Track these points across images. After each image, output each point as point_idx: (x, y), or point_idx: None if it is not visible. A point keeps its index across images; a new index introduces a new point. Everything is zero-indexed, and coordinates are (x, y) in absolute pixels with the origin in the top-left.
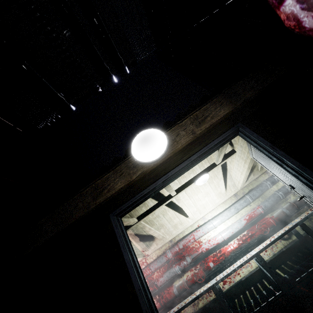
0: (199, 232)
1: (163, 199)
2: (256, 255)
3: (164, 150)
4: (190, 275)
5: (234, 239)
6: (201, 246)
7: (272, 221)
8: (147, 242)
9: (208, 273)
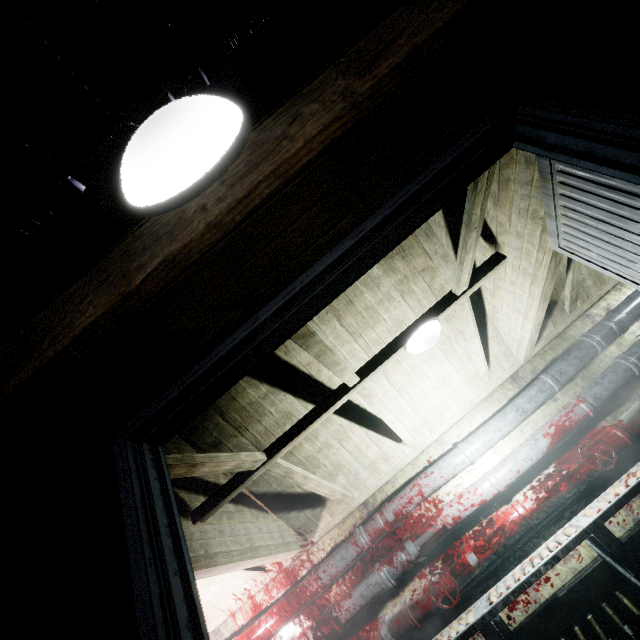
0: (433, 476)
1: (327, 398)
2: (593, 527)
3: (227, 146)
4: (420, 590)
5: (525, 489)
6: (440, 512)
7: (619, 435)
8: (307, 512)
9: (466, 581)
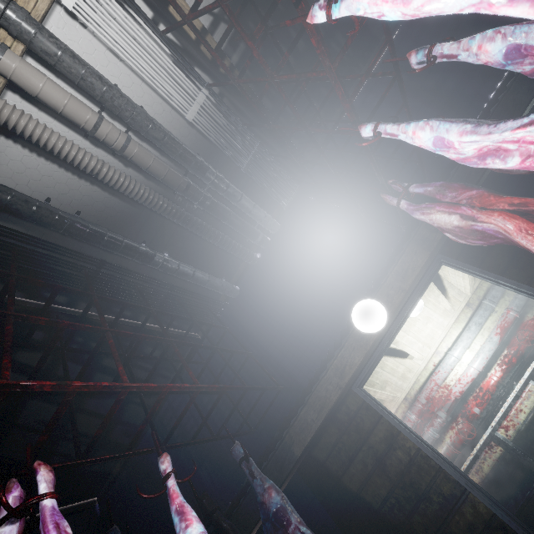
0: (440, 373)
1: None
2: (530, 376)
3: (386, 317)
4: (454, 434)
5: (494, 366)
6: (451, 391)
7: None
8: None
9: (477, 423)
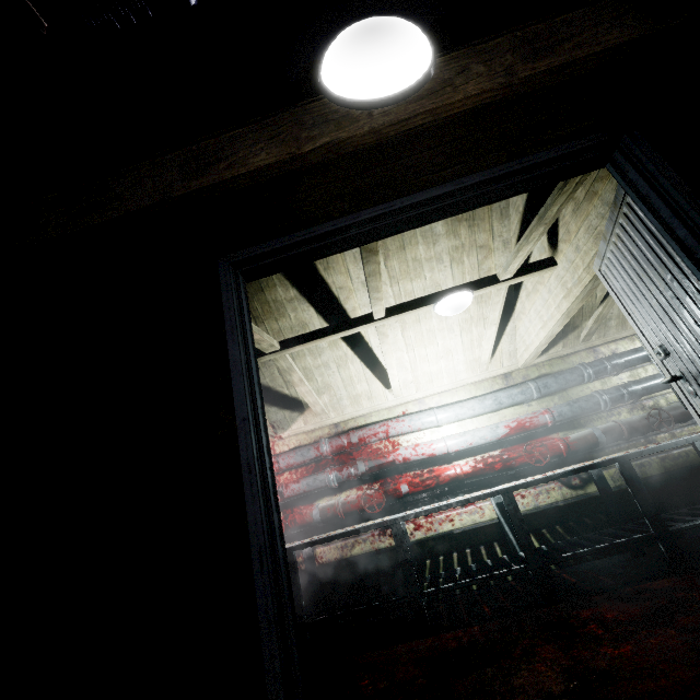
0: (403, 423)
1: (350, 320)
2: (505, 491)
3: (416, 79)
4: (355, 496)
5: (469, 459)
6: (396, 450)
7: (561, 446)
8: (286, 412)
9: (393, 501)
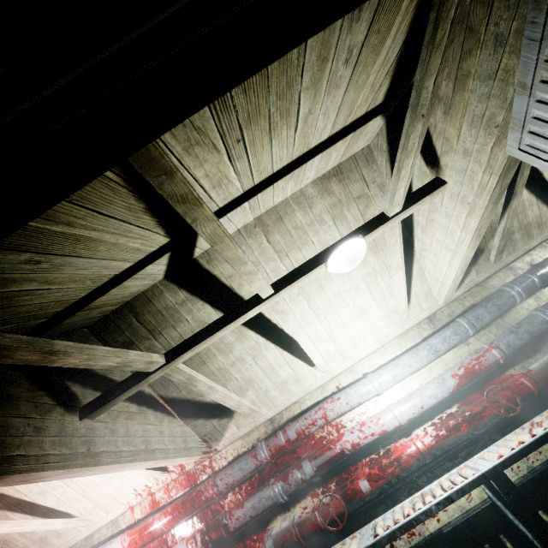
0: (339, 402)
1: (237, 307)
2: (493, 473)
3: None
4: (310, 509)
5: (426, 425)
6: (341, 436)
7: (527, 384)
8: (214, 421)
9: (355, 506)
